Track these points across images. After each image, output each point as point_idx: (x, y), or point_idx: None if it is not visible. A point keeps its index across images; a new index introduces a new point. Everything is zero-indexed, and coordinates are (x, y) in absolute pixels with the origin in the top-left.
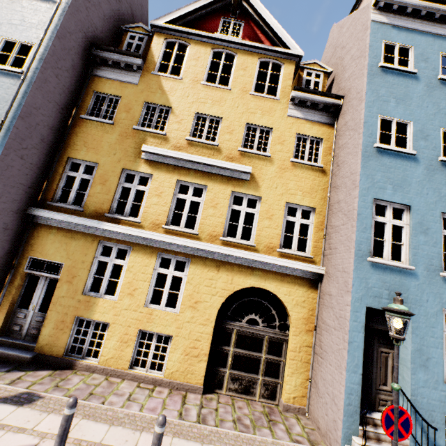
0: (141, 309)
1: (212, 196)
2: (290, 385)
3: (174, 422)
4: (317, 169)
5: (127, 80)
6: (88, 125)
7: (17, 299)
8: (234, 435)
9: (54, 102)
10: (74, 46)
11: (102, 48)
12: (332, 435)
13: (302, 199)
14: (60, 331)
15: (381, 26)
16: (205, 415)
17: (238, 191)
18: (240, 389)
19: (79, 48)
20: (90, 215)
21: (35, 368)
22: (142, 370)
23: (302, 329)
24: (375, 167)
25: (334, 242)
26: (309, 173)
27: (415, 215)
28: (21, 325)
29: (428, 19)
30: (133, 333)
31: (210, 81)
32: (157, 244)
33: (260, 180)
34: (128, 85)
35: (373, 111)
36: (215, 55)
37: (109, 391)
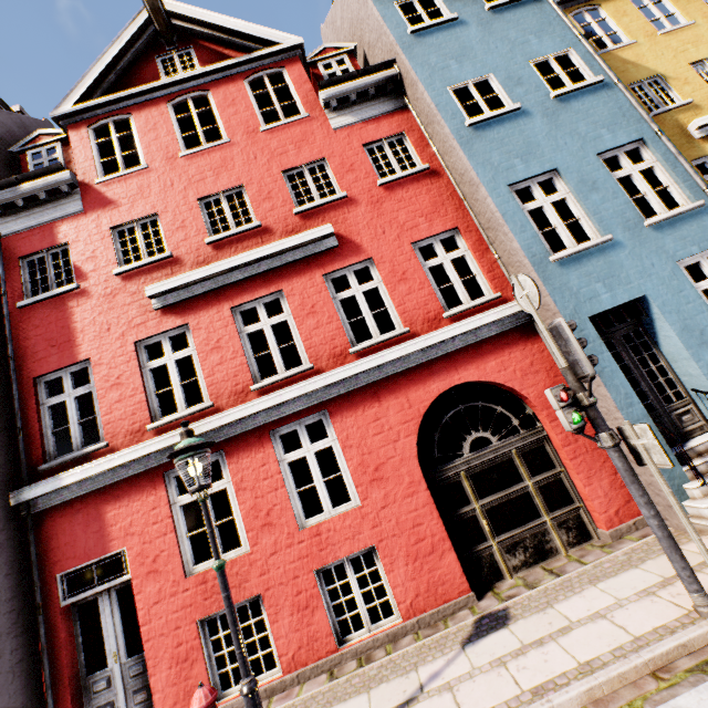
0: None
1: None
2: None
3: None
4: None
5: None
6: None
7: None
8: None
9: None
10: None
11: None
12: None
13: None
14: None
15: None
16: None
17: None
18: None
19: None
20: None
21: None
22: None
23: None
24: None
25: None
26: None
27: None
28: None
29: None
30: None
31: None
32: None
33: None
34: None
35: None
36: None
37: None
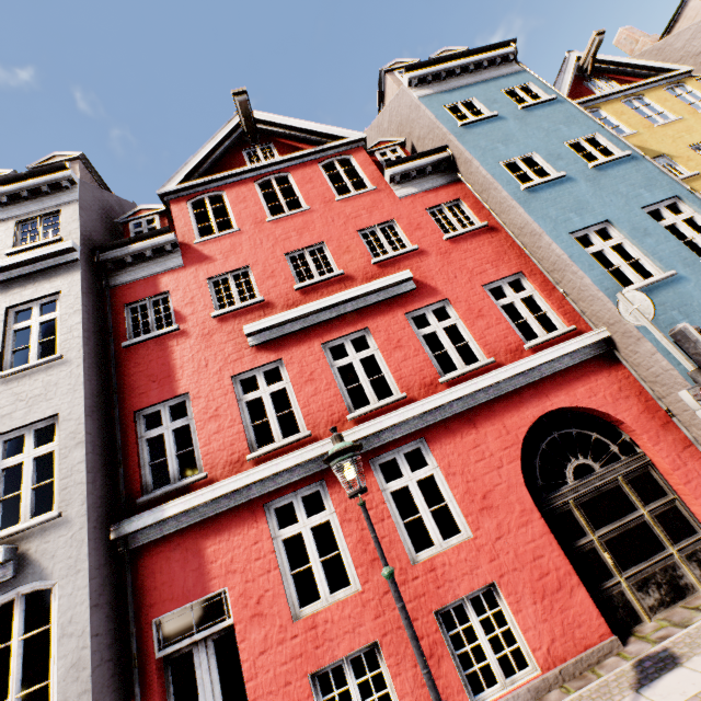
0: None
1: None
2: None
3: None
4: None
5: None
6: None
7: None
8: None
9: None
10: None
11: None
12: None
13: None
14: None
15: None
16: None
17: None
18: None
19: None
20: None
21: None
22: None
23: None
24: None
25: None
26: None
27: None
28: None
29: None
30: None
31: None
32: None
33: None
34: None
35: None
36: None
37: None
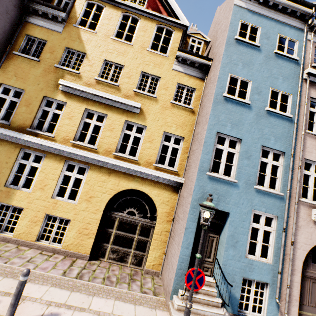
0: (48, 199)
1: (110, 122)
2: (152, 257)
3: (57, 277)
4: (189, 110)
5: (53, 28)
6: (19, 60)
7: None
8: (99, 287)
9: None
10: None
11: (33, 0)
12: (168, 289)
13: (176, 130)
14: None
15: (240, 9)
16: (84, 274)
17: (130, 120)
18: (117, 258)
19: None
20: (15, 129)
21: None
22: (46, 242)
23: (164, 219)
24: (221, 110)
25: (191, 161)
26: (183, 112)
27: (244, 146)
28: None
29: (274, 8)
30: (41, 216)
31: (128, 40)
32: (65, 153)
33: (147, 114)
34: (54, 32)
35: (226, 70)
36: (132, 20)
37: (15, 255)
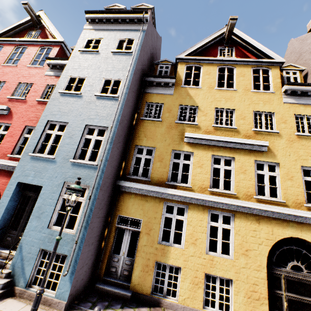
0: (203, 255)
1: (240, 164)
2: None
3: None
4: None
5: (166, 93)
6: (145, 123)
7: (111, 246)
8: None
9: (130, 111)
10: (138, 77)
11: (150, 76)
12: None
13: None
14: (146, 273)
15: None
16: None
17: (259, 160)
18: None
19: (140, 78)
20: (155, 183)
21: (136, 305)
22: (212, 310)
23: None
24: None
25: None
26: None
27: None
28: (116, 267)
29: None
30: (201, 276)
31: None
32: (207, 203)
33: (274, 150)
34: (167, 95)
35: None
36: None
37: None
